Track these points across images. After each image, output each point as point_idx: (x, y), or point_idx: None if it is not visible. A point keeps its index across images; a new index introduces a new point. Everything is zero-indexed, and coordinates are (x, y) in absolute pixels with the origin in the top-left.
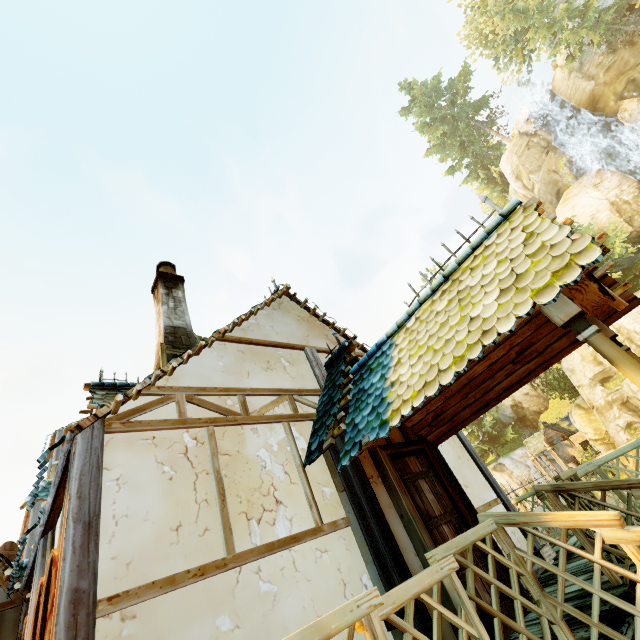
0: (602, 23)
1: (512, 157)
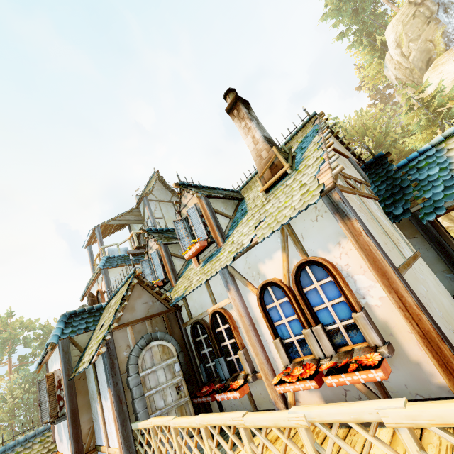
0: None
1: (398, 25)
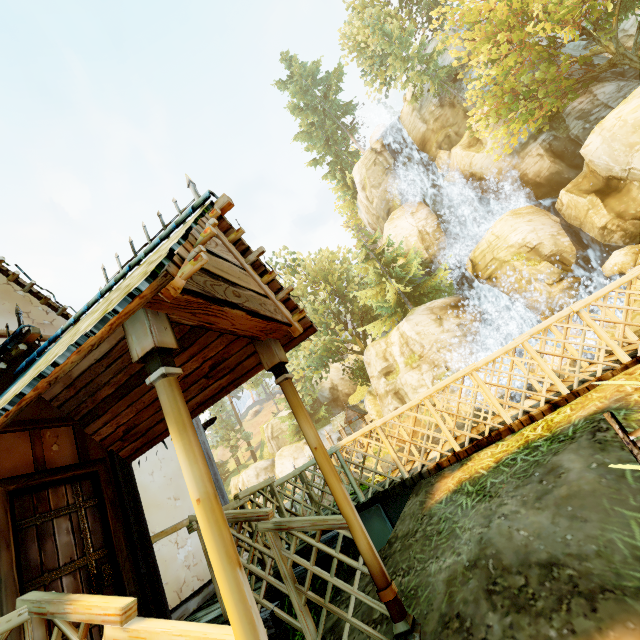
0: (438, 78)
1: (362, 168)
